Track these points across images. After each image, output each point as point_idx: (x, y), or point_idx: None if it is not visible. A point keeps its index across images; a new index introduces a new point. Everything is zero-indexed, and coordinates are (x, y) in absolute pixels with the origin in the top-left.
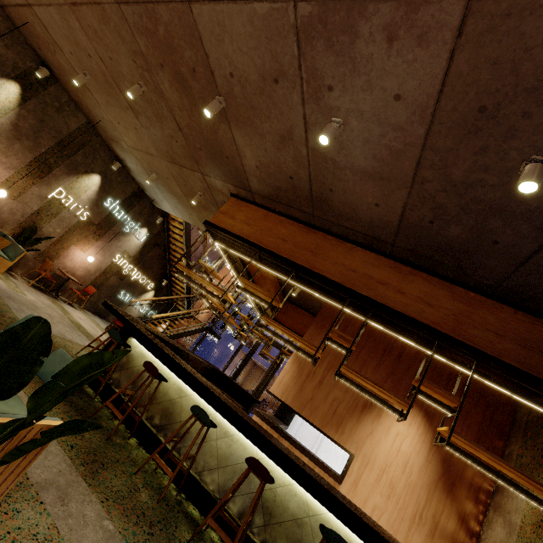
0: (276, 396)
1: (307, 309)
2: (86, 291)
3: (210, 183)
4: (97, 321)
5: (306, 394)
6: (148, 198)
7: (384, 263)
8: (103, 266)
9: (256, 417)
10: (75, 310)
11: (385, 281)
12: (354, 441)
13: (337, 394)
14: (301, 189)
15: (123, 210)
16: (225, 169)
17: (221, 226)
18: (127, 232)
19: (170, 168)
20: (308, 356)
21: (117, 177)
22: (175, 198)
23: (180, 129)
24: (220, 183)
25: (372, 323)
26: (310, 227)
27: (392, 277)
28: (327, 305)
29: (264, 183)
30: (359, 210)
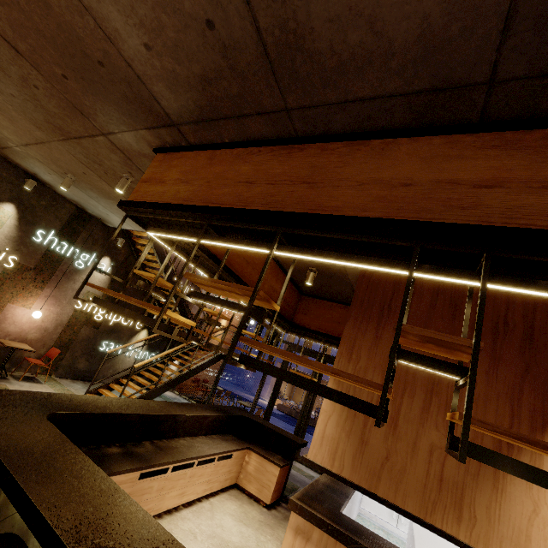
0: (321, 467)
1: (334, 298)
2: (48, 356)
3: (123, 147)
4: (75, 388)
5: (374, 450)
6: (95, 218)
7: (473, 144)
8: (65, 319)
9: (297, 516)
10: (34, 385)
11: (494, 177)
12: (504, 537)
13: (433, 440)
14: (240, 47)
15: (65, 242)
16: (116, 98)
17: (144, 201)
18: (82, 268)
19: (73, 152)
20: (363, 409)
21: (40, 201)
22: (114, 203)
23: (16, 50)
24: (131, 138)
25: (491, 287)
26: (290, 145)
27: (507, 163)
28: (363, 282)
29: (178, 86)
30: (384, 15)
